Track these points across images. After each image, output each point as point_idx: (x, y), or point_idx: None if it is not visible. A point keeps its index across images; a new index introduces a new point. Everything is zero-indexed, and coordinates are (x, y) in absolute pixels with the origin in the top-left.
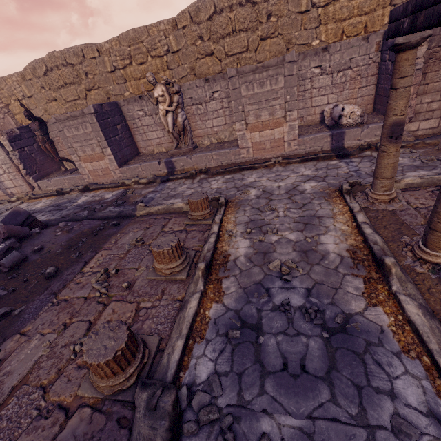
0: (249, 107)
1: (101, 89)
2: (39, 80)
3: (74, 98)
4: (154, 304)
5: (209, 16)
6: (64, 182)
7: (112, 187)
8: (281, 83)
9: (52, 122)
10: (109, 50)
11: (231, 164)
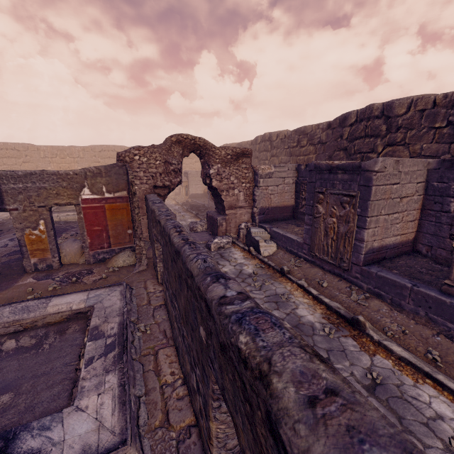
0: None
1: None
2: None
3: None
4: None
5: None
6: None
7: None
8: None
9: None
10: None
11: None
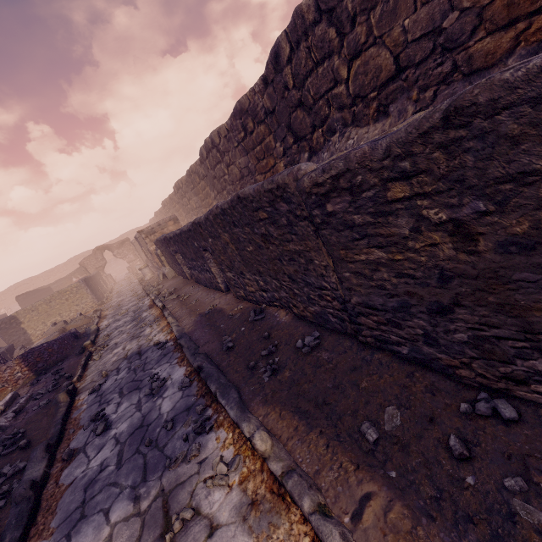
0: None
1: None
2: None
3: None
4: None
5: (15, 289)
6: None
7: None
8: None
9: None
10: None
11: None
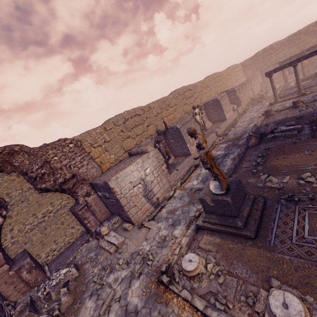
0: (224, 106)
1: (153, 125)
2: (120, 127)
3: (141, 132)
4: (314, 102)
5: (183, 93)
6: (184, 166)
7: (213, 148)
8: (227, 99)
9: (144, 144)
10: (154, 107)
11: (228, 126)
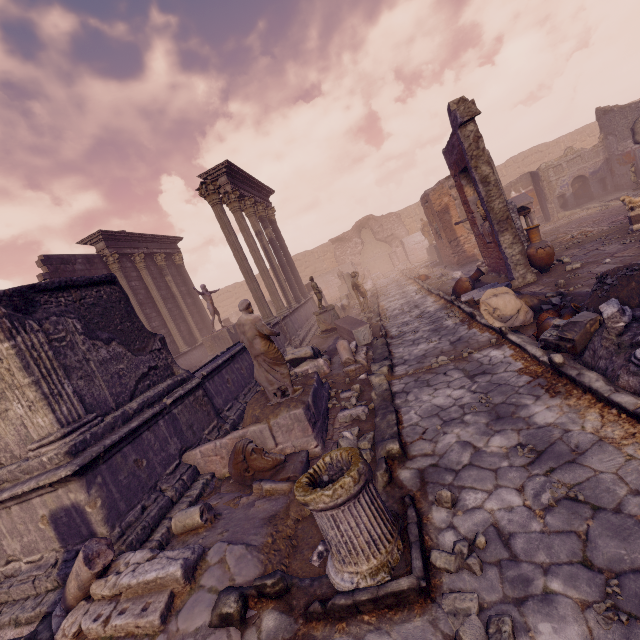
0: None
1: None
2: None
3: None
4: None
5: (522, 159)
6: None
7: None
8: None
9: None
10: None
11: None
